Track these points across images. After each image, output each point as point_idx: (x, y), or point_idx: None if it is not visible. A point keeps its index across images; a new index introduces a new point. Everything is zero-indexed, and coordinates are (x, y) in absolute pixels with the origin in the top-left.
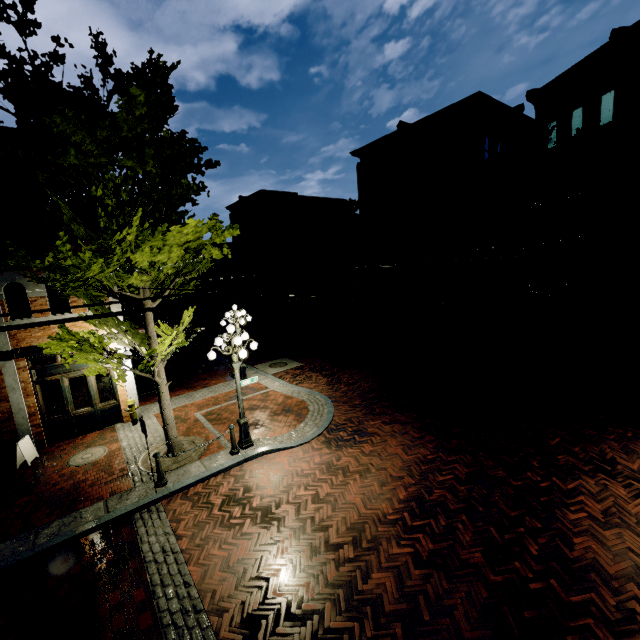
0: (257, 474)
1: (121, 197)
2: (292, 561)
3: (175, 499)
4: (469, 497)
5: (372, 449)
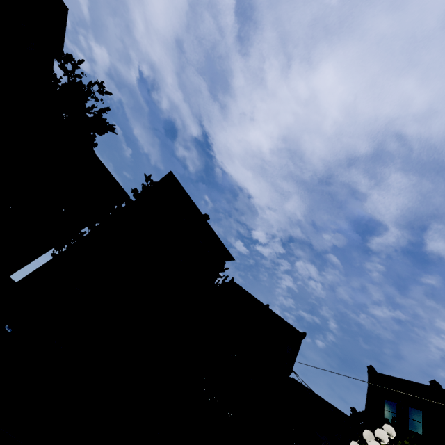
0: None
1: None
2: None
3: None
4: None
5: None
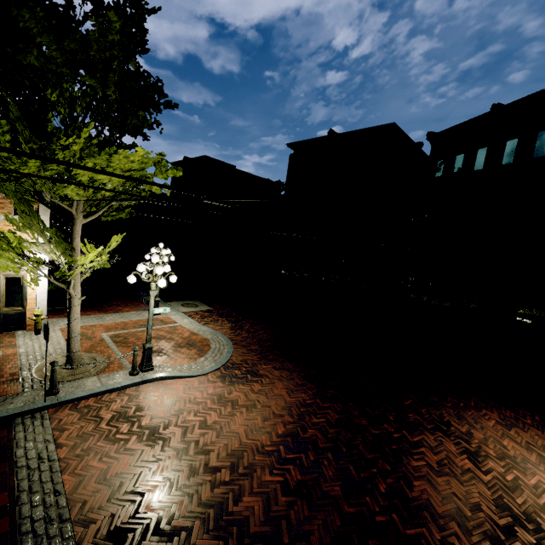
0: (152, 396)
1: (75, 110)
2: (170, 479)
3: (63, 409)
4: (336, 439)
5: (261, 388)
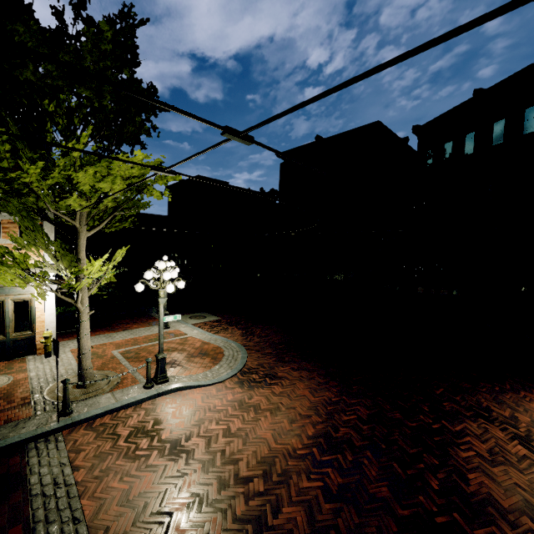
0: (169, 408)
1: (73, 122)
2: (199, 494)
3: (78, 429)
4: (372, 435)
5: (282, 390)
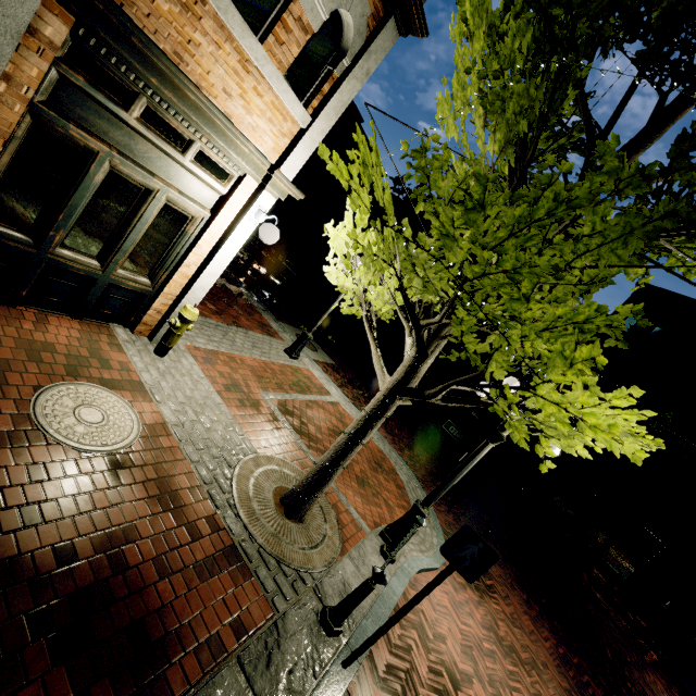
0: (438, 630)
1: None
2: None
3: (366, 683)
4: None
5: (510, 611)
